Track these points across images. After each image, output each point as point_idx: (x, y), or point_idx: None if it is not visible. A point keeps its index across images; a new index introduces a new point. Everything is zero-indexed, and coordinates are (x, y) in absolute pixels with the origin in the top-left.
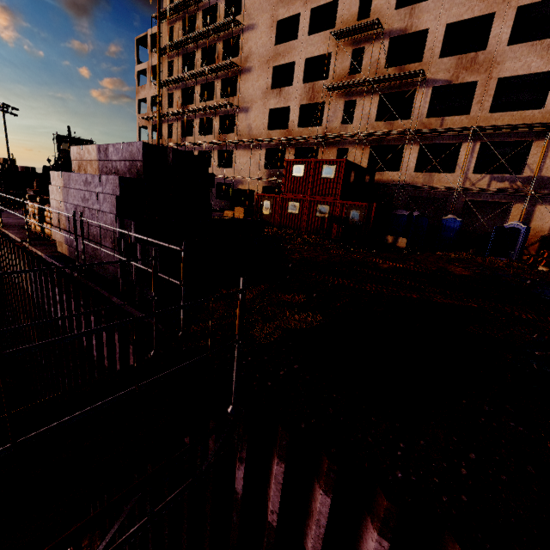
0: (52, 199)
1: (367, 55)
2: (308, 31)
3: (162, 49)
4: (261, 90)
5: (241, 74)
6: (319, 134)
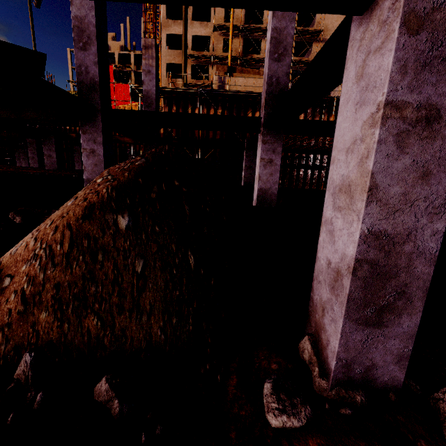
0: None
1: None
2: None
3: None
4: None
5: (316, 42)
6: None
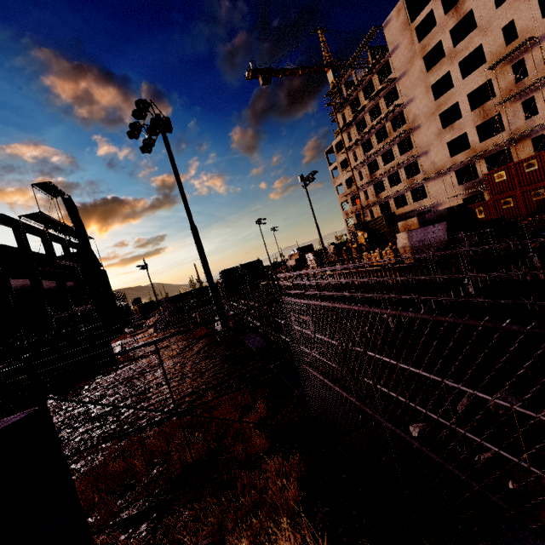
0: (399, 244)
1: (528, 61)
2: (461, 77)
3: (347, 149)
4: (434, 134)
5: (412, 133)
6: (505, 139)
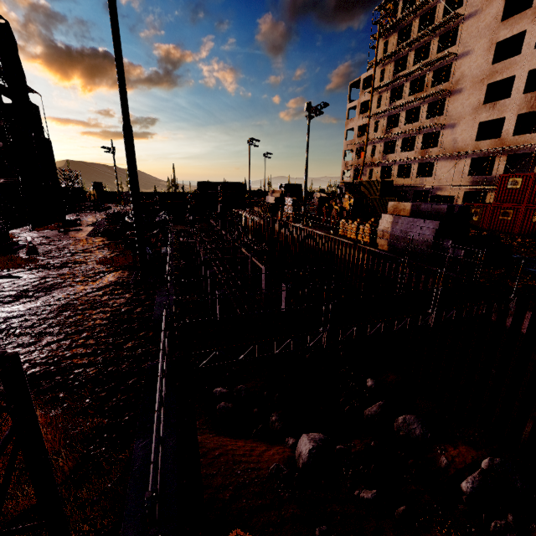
0: (381, 226)
1: None
2: (535, 44)
3: (374, 89)
4: (471, 107)
5: (449, 96)
6: None
